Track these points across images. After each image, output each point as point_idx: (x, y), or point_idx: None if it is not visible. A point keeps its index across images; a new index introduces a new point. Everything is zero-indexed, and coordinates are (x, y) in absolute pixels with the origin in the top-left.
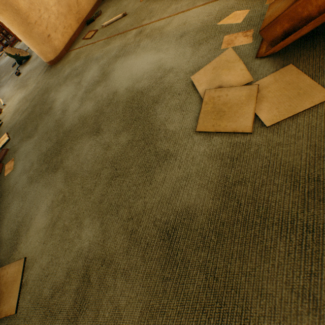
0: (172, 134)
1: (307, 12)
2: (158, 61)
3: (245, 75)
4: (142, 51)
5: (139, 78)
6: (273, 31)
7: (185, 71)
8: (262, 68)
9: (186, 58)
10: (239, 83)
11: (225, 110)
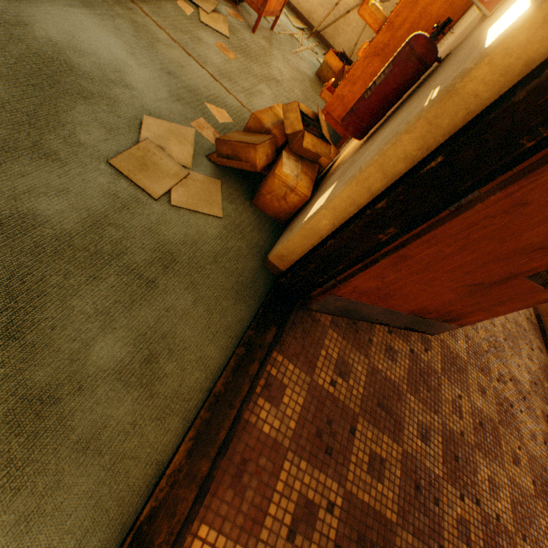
0: (78, 144)
1: (242, 155)
2: (125, 64)
3: (188, 160)
4: (113, 30)
5: (83, 52)
6: (223, 148)
7: (145, 105)
8: (204, 167)
9: (156, 96)
10: (180, 160)
11: (151, 169)
